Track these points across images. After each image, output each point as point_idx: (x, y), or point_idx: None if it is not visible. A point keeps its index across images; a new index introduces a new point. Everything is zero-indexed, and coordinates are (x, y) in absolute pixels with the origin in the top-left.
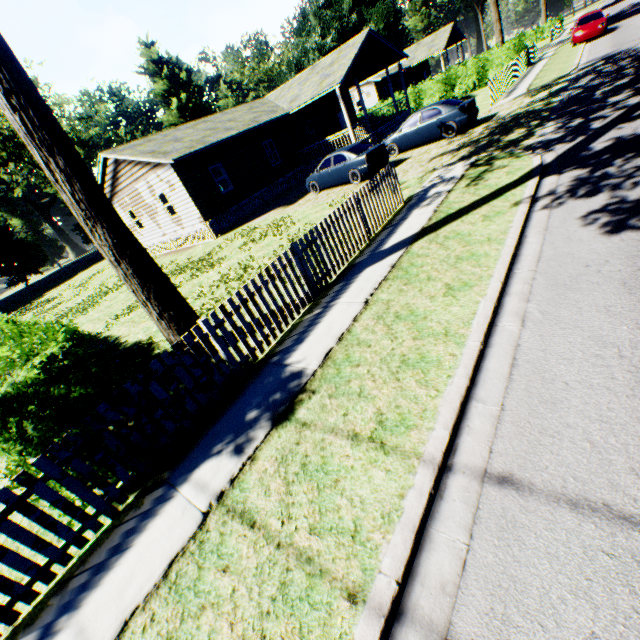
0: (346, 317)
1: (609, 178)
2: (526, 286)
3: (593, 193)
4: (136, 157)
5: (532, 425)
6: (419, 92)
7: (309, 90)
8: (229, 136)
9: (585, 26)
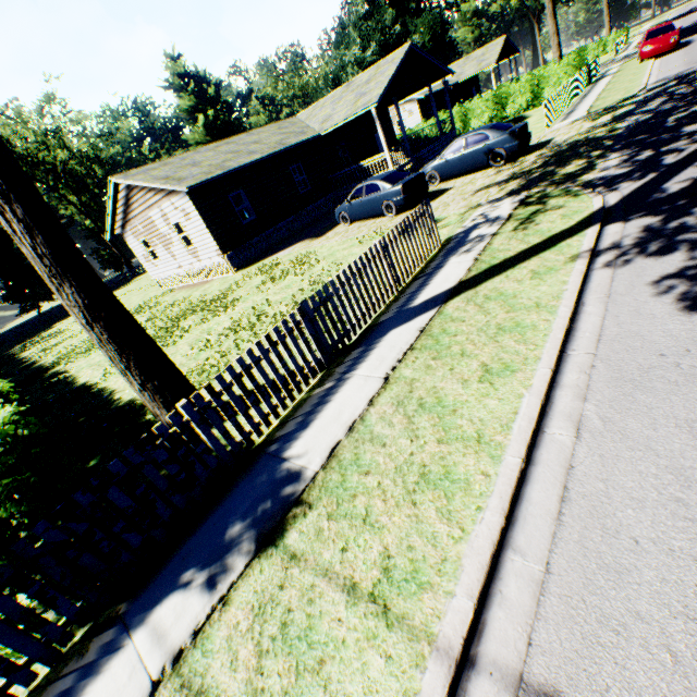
0: (361, 397)
1: (687, 231)
2: (583, 376)
3: (668, 250)
4: (148, 183)
5: (588, 606)
6: (466, 111)
7: (343, 110)
8: (252, 161)
9: (654, 40)
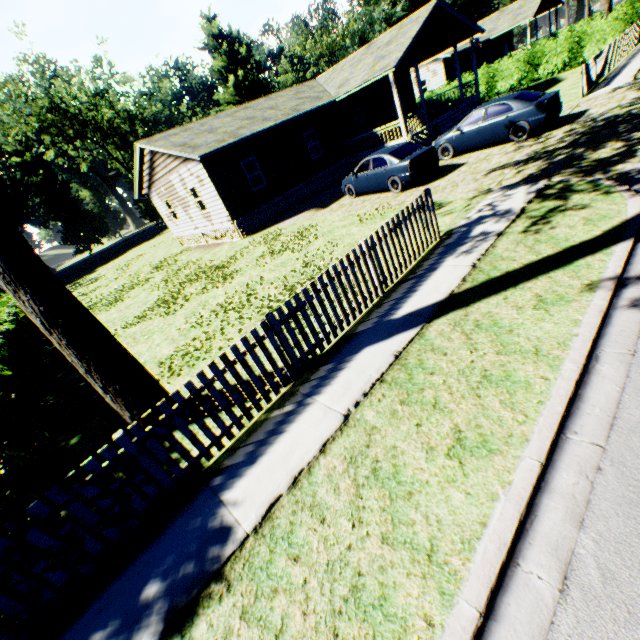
0: (315, 437)
1: None
2: (583, 482)
3: None
4: (166, 150)
5: None
6: (493, 73)
7: (360, 74)
8: (264, 128)
9: None
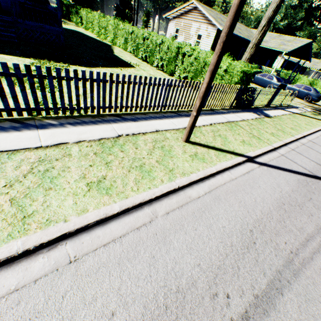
0: (278, 114)
1: None
2: None
3: None
4: (208, 15)
5: (318, 142)
6: (299, 78)
7: (273, 43)
8: (240, 36)
9: None
